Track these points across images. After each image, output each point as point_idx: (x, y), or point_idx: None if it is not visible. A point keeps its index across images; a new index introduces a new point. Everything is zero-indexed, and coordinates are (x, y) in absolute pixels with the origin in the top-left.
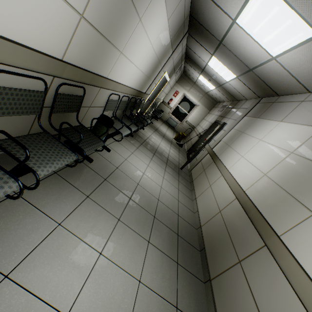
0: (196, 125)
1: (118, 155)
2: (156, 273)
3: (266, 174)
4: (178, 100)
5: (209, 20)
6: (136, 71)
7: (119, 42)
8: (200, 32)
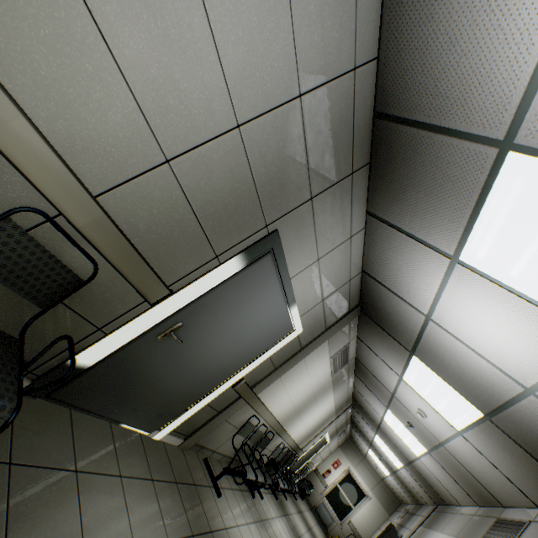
0: (367, 536)
1: (268, 508)
2: None
3: None
4: (338, 475)
5: (366, 407)
6: (303, 428)
7: (302, 413)
8: (361, 410)
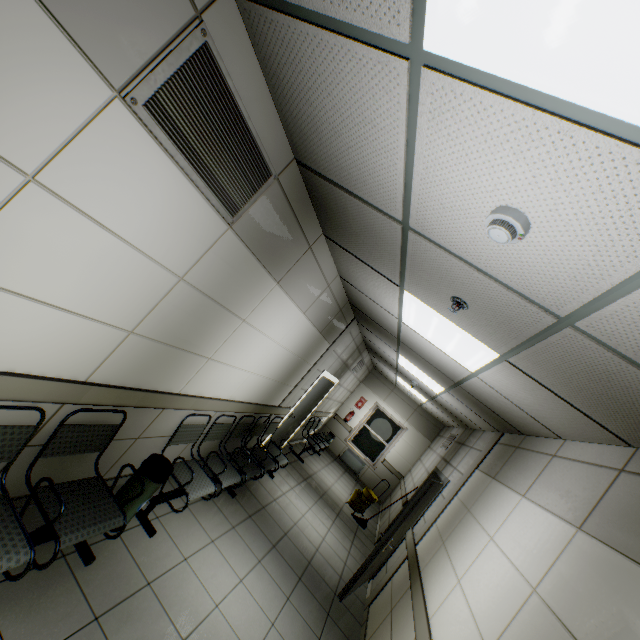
0: (406, 470)
1: (171, 546)
2: None
3: None
4: (365, 414)
5: (372, 312)
6: (250, 376)
7: (204, 348)
8: (369, 322)
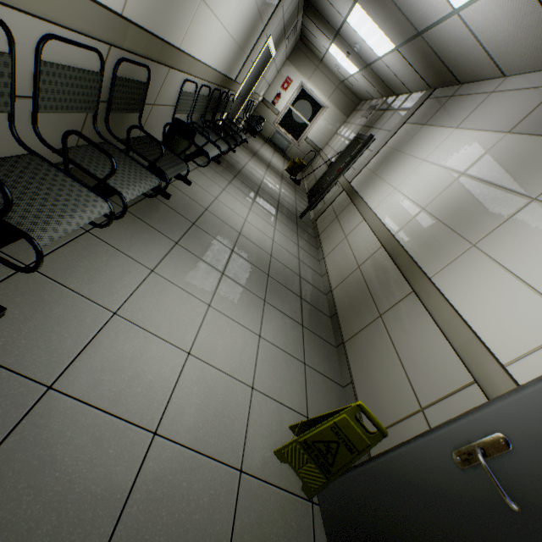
0: (324, 145)
1: (204, 192)
2: (278, 332)
3: (425, 209)
4: (290, 96)
5: None
6: (223, 35)
7: None
8: None
